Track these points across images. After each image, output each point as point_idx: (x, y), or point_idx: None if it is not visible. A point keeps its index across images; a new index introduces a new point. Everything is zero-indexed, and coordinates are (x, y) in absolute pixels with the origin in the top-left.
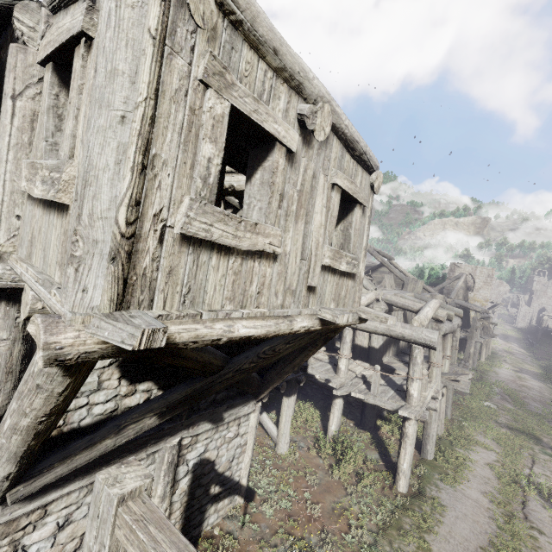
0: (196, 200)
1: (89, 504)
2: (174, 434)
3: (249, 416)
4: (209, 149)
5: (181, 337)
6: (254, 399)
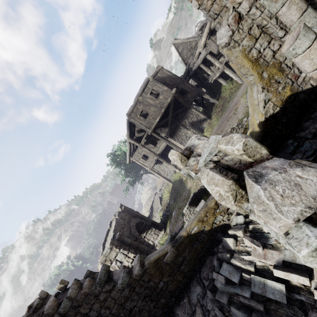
0: (145, 121)
1: (178, 137)
2: (180, 125)
3: (192, 111)
4: (141, 118)
5: (154, 126)
6: (189, 109)
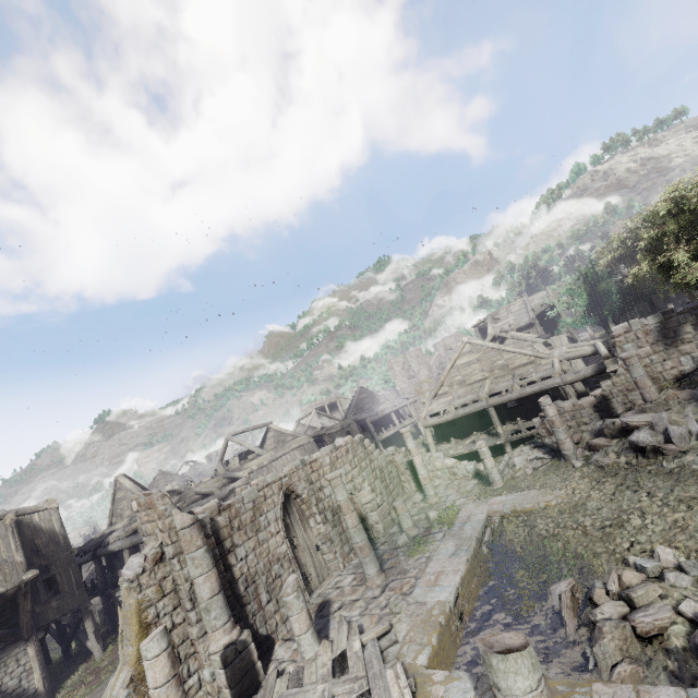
0: None
1: None
2: None
3: (27, 651)
4: None
5: None
6: (23, 641)
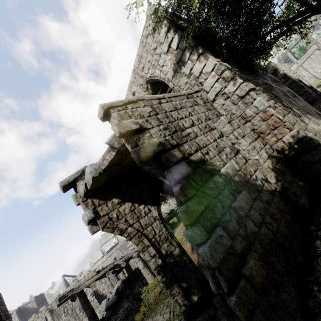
0: None
1: None
2: None
3: None
4: None
5: None
6: None
